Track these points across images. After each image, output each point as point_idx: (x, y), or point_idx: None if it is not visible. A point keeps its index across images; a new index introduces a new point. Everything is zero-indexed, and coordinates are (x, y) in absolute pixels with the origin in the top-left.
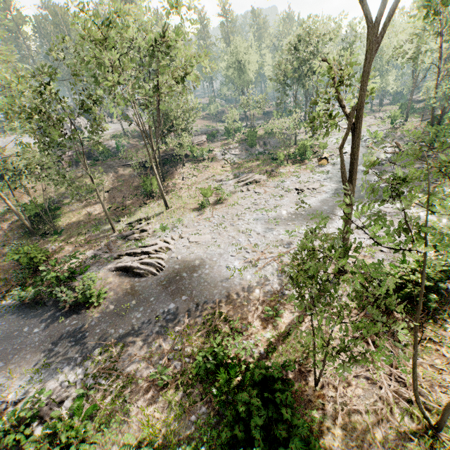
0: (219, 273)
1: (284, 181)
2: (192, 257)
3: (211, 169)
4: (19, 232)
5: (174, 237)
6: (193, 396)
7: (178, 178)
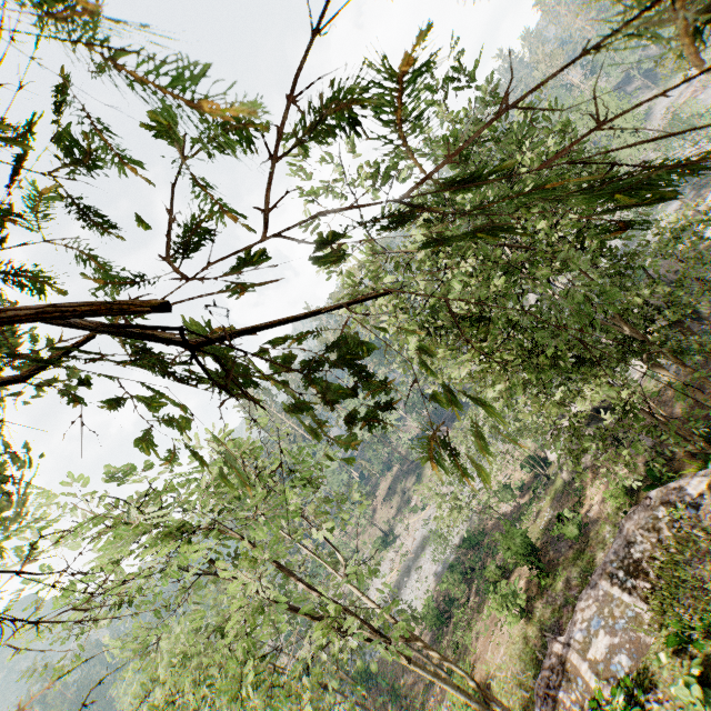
0: None
1: None
2: None
3: None
4: None
5: None
6: None
7: None
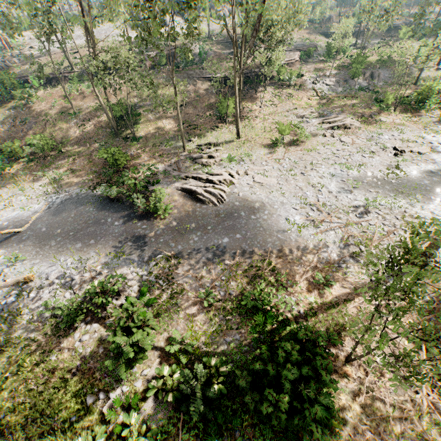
0: (277, 223)
1: (382, 133)
2: (253, 198)
3: (295, 99)
4: (106, 130)
5: (240, 172)
6: (231, 323)
7: (255, 104)
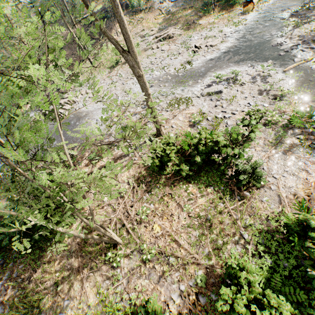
0: (90, 124)
1: (191, 36)
2: (83, 110)
3: (144, 22)
4: None
5: (82, 92)
6: None
7: (114, 34)
